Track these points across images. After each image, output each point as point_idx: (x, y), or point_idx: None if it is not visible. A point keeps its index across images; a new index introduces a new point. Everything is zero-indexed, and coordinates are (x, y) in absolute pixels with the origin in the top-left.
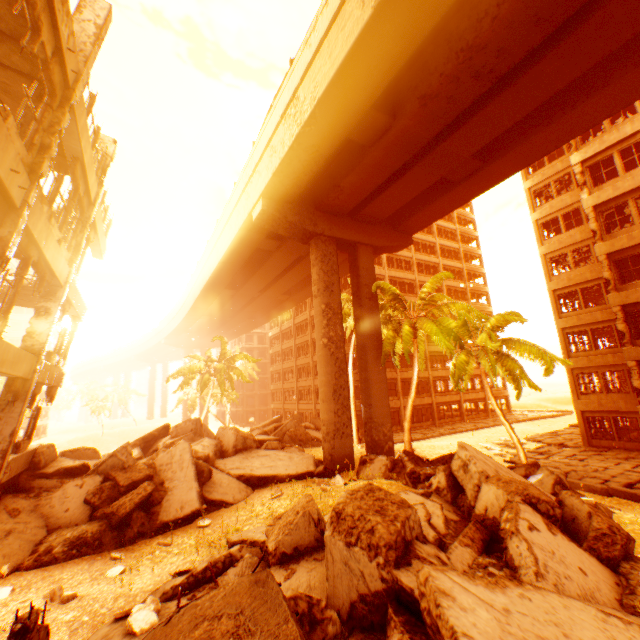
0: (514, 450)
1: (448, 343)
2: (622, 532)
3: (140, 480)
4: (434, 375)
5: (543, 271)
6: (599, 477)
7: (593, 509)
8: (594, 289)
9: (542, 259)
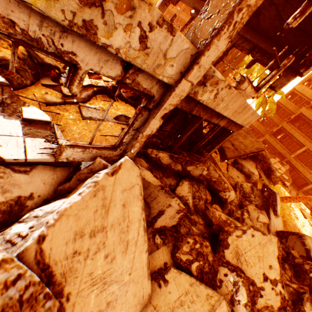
0: None
1: None
2: None
3: None
4: None
5: (302, 80)
6: None
7: None
8: (300, 98)
9: (309, 75)
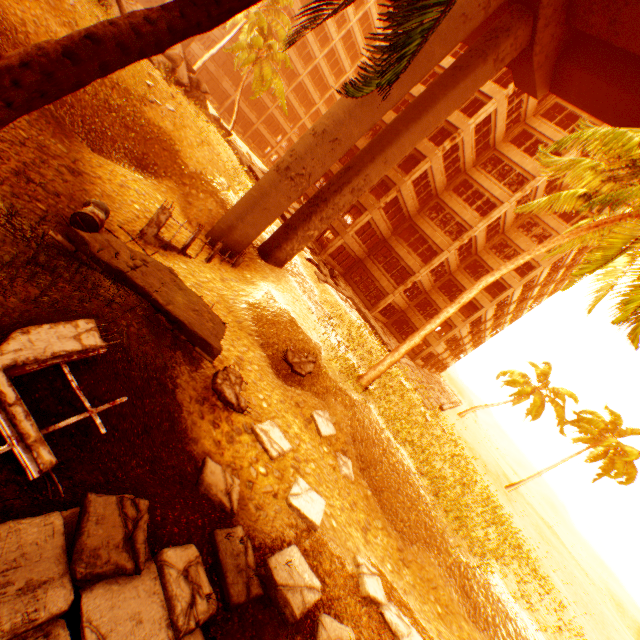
0: (247, 156)
1: (250, 34)
2: (176, 61)
3: None
4: (274, 114)
5: None
6: (247, 164)
7: (179, 57)
8: None
9: None
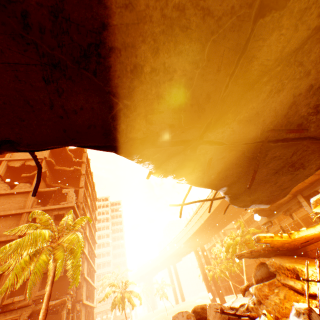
0: None
1: None
2: None
3: None
4: None
5: None
6: None
7: None
8: None
9: None
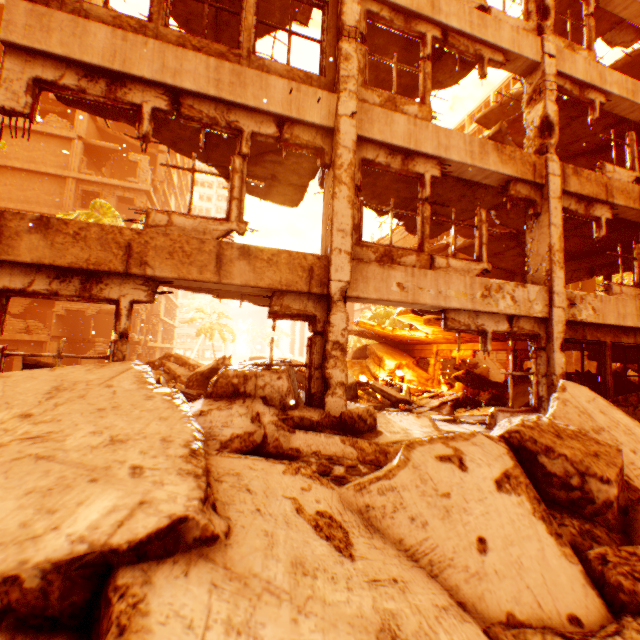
0: None
1: None
2: None
3: (474, 364)
4: None
5: None
6: None
7: None
8: None
9: None
